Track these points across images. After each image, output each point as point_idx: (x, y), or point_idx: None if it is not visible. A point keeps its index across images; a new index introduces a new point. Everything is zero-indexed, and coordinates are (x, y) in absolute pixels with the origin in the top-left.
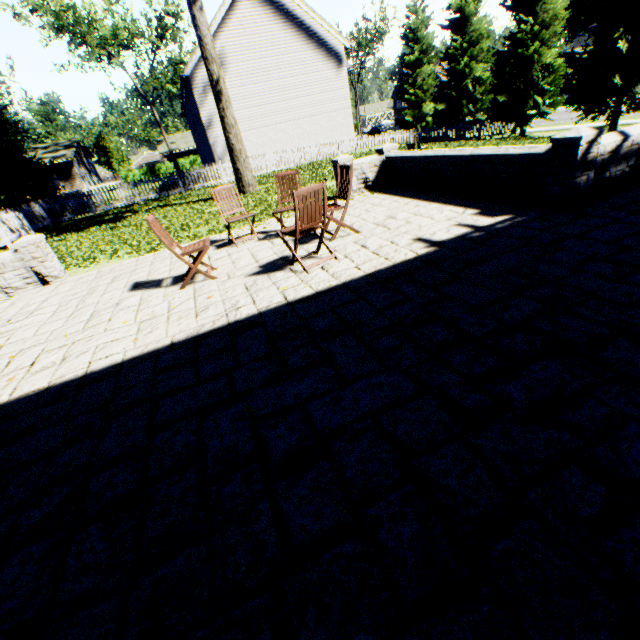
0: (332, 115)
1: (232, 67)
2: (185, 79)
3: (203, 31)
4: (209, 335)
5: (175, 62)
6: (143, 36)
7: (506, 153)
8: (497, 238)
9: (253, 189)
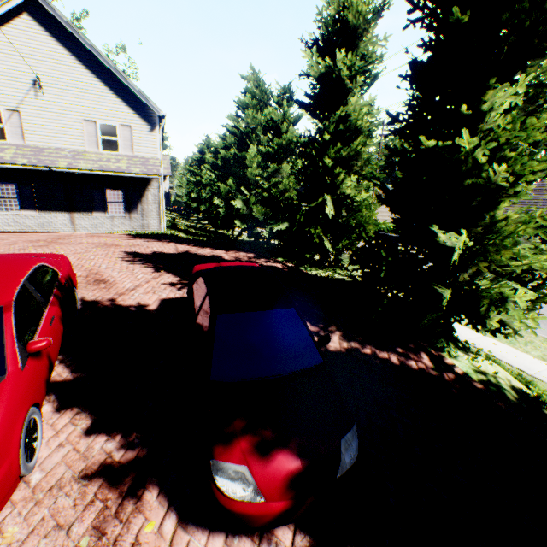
0: None
1: None
2: None
3: None
4: None
5: None
6: None
7: None
8: None
9: None
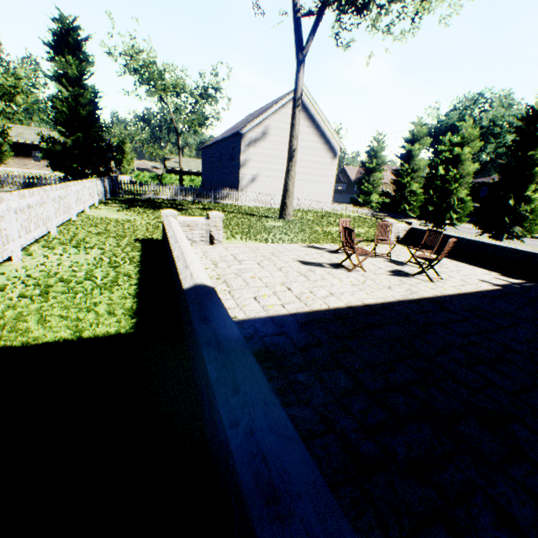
0: (321, 184)
1: (270, 137)
2: (238, 134)
3: (297, 122)
4: (418, 301)
5: (207, 115)
6: (192, 94)
7: (516, 248)
8: (532, 290)
9: (290, 218)
